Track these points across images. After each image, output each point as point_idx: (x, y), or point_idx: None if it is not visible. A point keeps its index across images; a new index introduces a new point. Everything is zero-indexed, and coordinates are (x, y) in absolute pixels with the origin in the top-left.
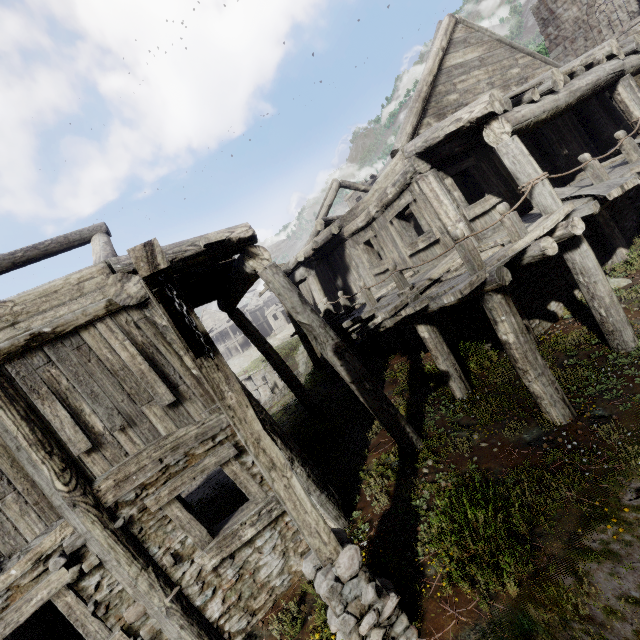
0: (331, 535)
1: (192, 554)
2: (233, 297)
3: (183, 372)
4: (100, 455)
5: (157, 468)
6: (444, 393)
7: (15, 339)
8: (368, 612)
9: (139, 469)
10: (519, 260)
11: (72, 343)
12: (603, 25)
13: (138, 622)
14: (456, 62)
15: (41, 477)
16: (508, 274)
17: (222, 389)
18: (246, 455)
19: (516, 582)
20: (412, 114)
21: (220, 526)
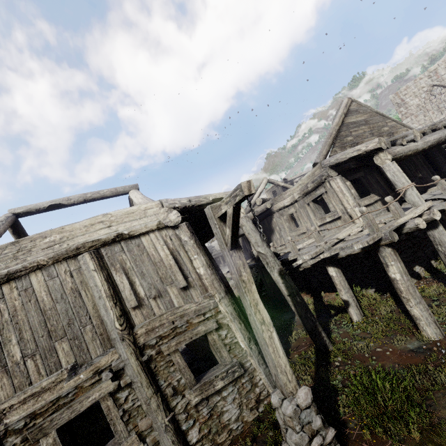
0: (293, 376)
1: (183, 391)
2: (209, 235)
3: (191, 270)
4: (140, 311)
5: (170, 327)
6: (343, 318)
7: (109, 234)
8: (316, 435)
9: (160, 325)
10: (400, 230)
11: (136, 242)
12: (434, 109)
13: (146, 432)
14: (351, 121)
15: (108, 317)
16: (396, 235)
17: (241, 270)
18: (222, 330)
19: (417, 433)
20: (326, 145)
21: (199, 377)
